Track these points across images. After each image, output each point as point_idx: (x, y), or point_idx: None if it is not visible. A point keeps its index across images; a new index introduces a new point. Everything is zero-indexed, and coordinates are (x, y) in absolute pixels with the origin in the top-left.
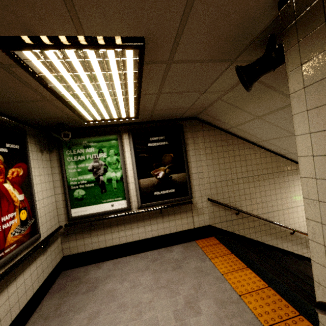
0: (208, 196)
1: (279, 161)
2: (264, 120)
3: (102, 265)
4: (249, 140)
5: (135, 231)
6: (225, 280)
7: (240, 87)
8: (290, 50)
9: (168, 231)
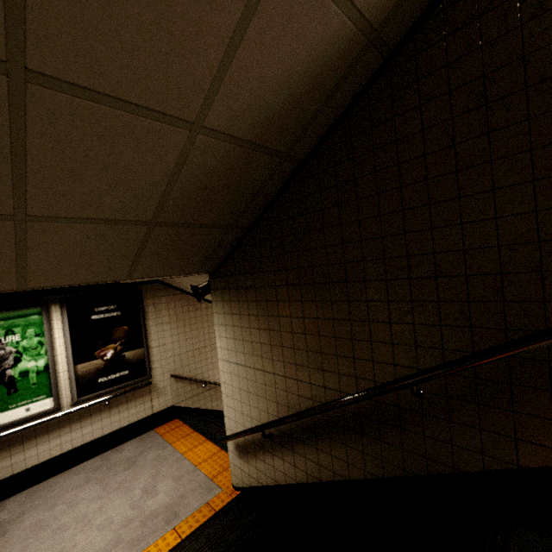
0: (171, 372)
1: None
2: None
3: (3, 504)
4: None
5: (66, 438)
6: (185, 458)
7: (201, 277)
8: (213, 302)
9: (117, 426)
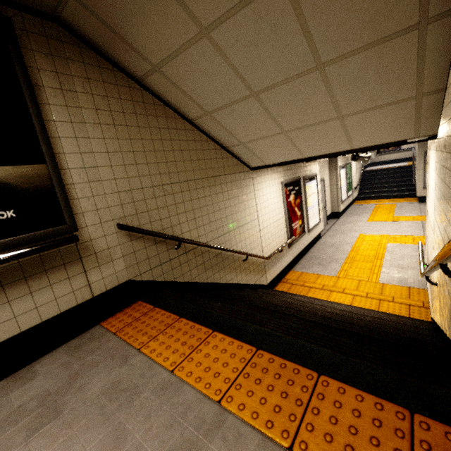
0: (117, 222)
1: (225, 159)
2: (215, 44)
3: None
4: (184, 113)
5: None
6: (181, 381)
7: None
8: None
9: (10, 330)
